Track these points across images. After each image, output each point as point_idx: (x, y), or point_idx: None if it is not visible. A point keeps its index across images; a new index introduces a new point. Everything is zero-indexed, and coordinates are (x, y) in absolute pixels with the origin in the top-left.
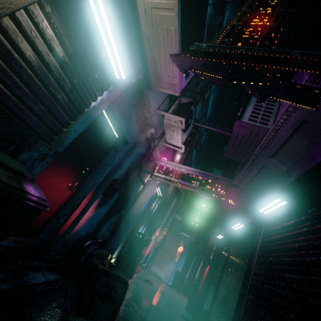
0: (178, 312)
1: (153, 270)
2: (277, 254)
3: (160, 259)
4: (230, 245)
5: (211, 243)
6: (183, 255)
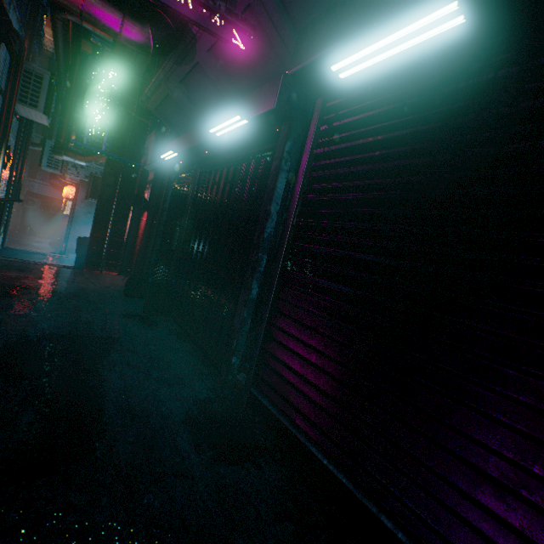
0: (116, 312)
1: (16, 242)
2: (369, 182)
3: (25, 218)
4: (195, 171)
5: (143, 171)
6: (81, 203)
